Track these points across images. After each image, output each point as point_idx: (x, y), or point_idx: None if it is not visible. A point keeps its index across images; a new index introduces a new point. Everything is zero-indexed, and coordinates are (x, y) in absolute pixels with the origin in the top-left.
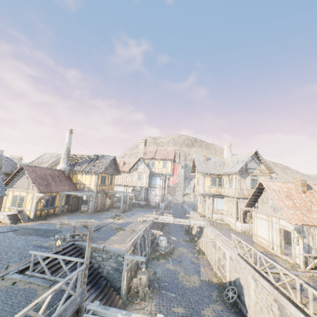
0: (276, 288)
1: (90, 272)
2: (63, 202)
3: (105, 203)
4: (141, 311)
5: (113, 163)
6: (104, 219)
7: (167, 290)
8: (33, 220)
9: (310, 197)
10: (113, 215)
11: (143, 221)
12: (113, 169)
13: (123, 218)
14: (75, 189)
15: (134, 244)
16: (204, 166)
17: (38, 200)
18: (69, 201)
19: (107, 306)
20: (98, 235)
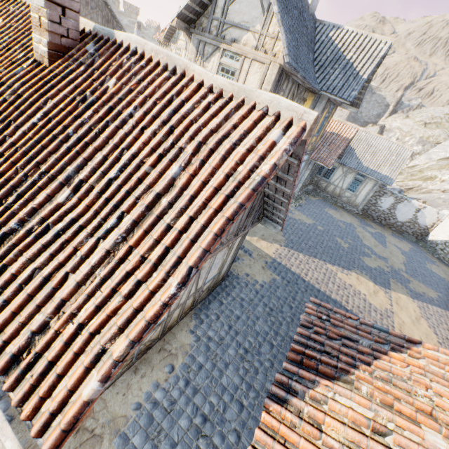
0: None
1: None
2: None
3: None
4: None
5: (102, 1)
6: None
7: None
8: None
9: (16, 85)
10: None
11: None
12: (102, 16)
13: None
14: None
15: None
16: None
17: None
18: None
19: None
20: None
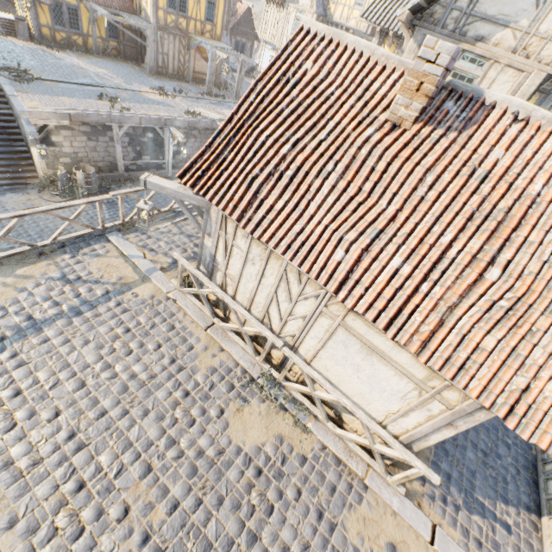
0: (39, 250)
1: (0, 126)
2: (102, 31)
3: (189, 66)
4: (40, 201)
5: None
6: (143, 85)
7: (110, 209)
8: (35, 41)
9: (380, 152)
10: (176, 90)
11: (194, 115)
12: None
13: (172, 96)
14: (125, 9)
15: (99, 127)
16: (405, 1)
17: (35, 3)
18: (119, 35)
19: (2, 171)
20: (56, 88)
